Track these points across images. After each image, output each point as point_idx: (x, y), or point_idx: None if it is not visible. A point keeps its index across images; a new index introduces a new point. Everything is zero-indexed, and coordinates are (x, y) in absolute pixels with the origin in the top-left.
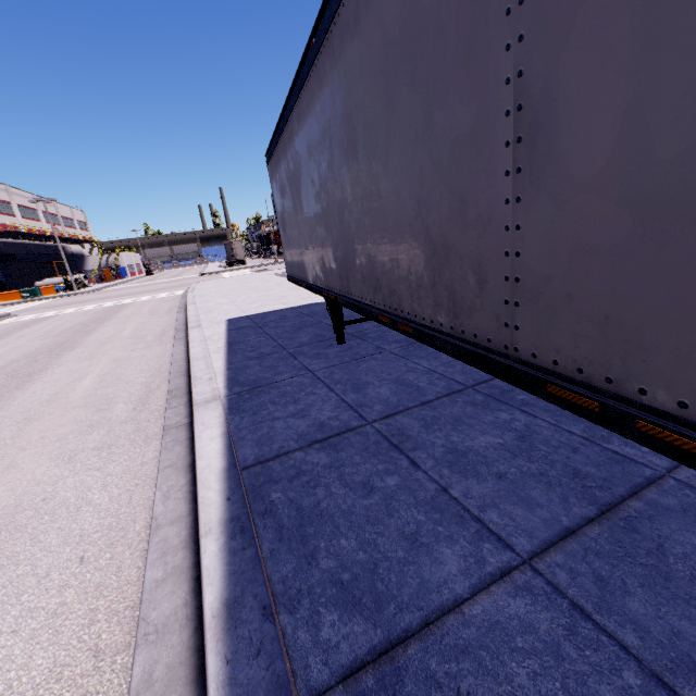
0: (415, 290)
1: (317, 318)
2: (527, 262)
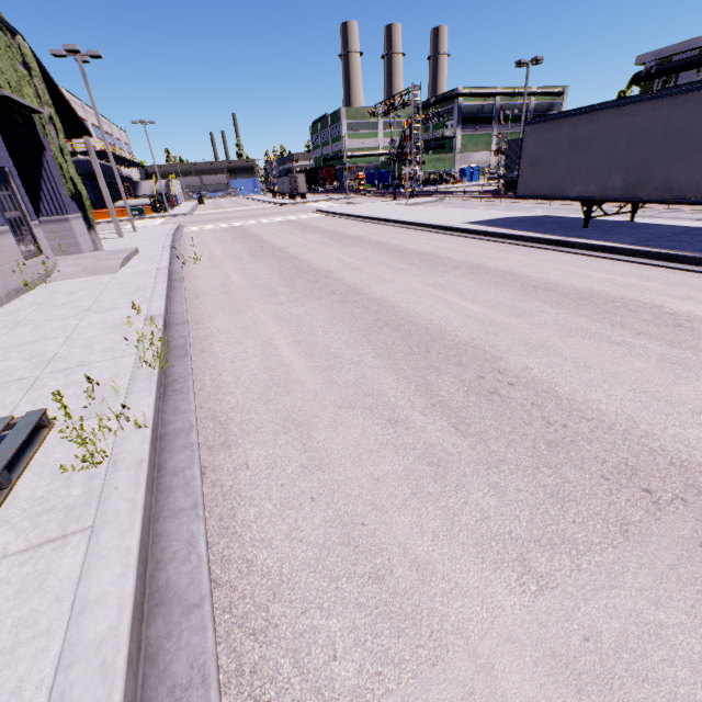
0: (699, 189)
1: (536, 222)
2: None
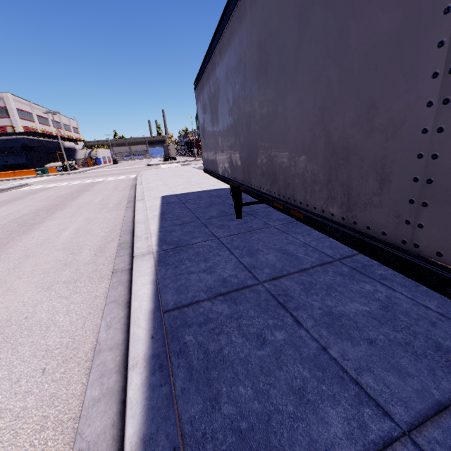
0: (310, 185)
1: (222, 199)
2: (447, 165)
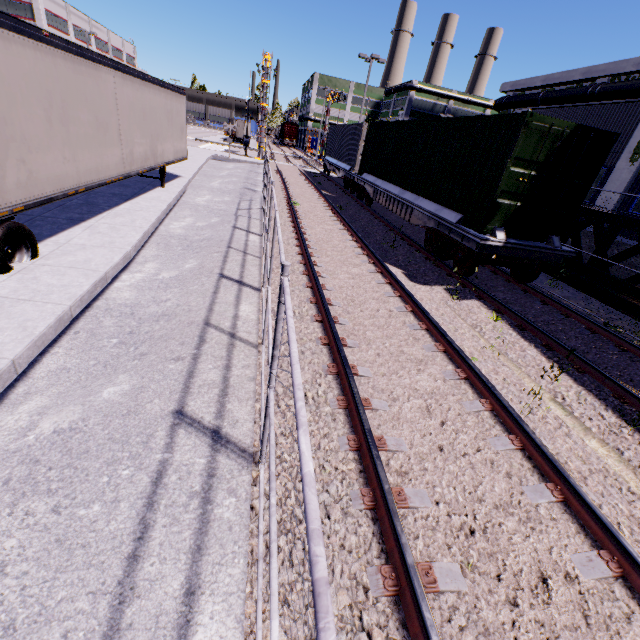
0: None
1: None
2: None
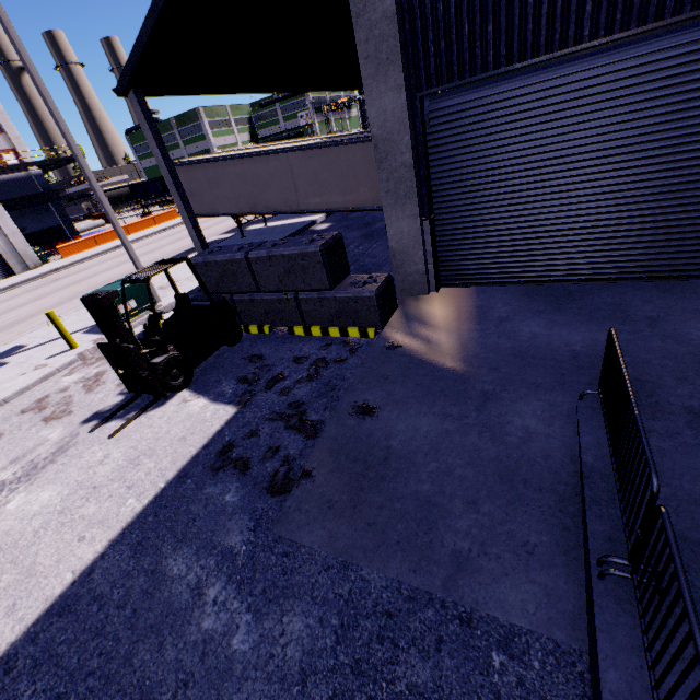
0: None
1: None
2: None
